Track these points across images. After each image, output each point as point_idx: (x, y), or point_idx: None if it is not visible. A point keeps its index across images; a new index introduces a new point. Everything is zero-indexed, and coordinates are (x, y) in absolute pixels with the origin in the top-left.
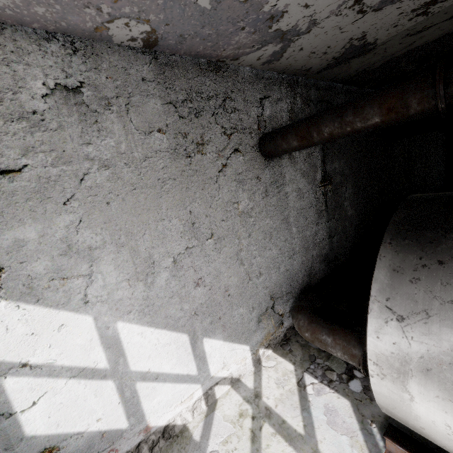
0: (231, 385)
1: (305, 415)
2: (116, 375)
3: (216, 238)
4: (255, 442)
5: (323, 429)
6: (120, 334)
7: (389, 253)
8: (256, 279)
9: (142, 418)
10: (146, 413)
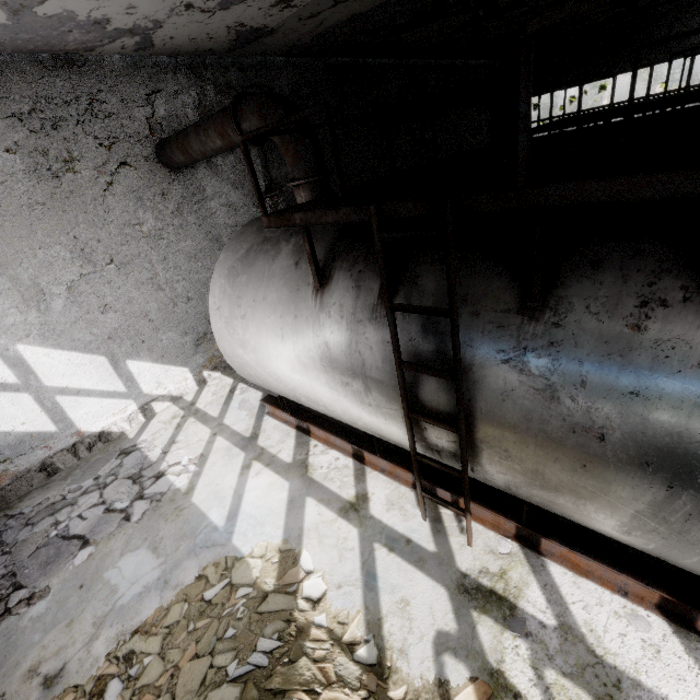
0: (172, 402)
1: (224, 407)
2: (31, 389)
3: (118, 264)
4: (178, 429)
5: (233, 412)
6: (24, 355)
7: (220, 263)
8: (184, 304)
9: (72, 425)
10: (75, 421)
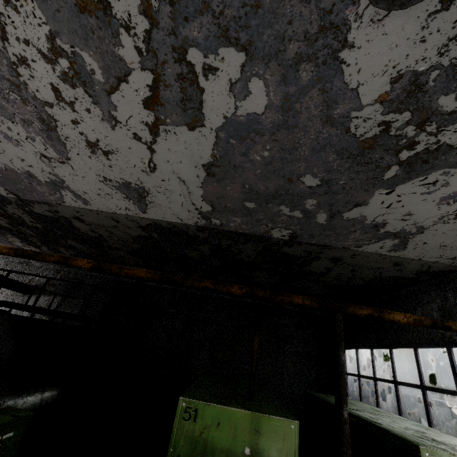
0: None
1: None
2: None
3: None
4: None
5: None
6: None
7: None
8: None
9: None
10: None
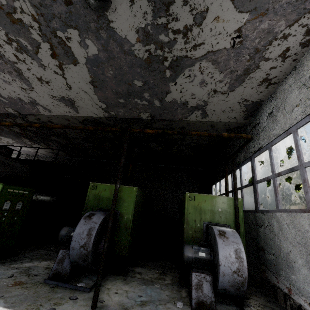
0: None
1: None
2: None
3: None
4: None
5: None
6: None
7: None
8: None
9: None
10: None
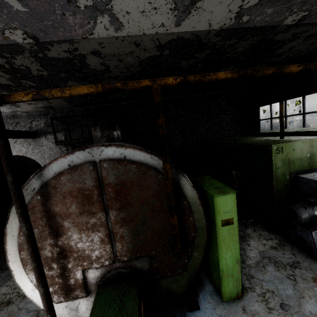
0: None
1: None
2: None
3: None
4: None
5: None
6: None
7: None
8: None
9: None
10: None
